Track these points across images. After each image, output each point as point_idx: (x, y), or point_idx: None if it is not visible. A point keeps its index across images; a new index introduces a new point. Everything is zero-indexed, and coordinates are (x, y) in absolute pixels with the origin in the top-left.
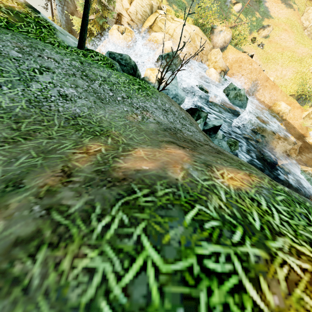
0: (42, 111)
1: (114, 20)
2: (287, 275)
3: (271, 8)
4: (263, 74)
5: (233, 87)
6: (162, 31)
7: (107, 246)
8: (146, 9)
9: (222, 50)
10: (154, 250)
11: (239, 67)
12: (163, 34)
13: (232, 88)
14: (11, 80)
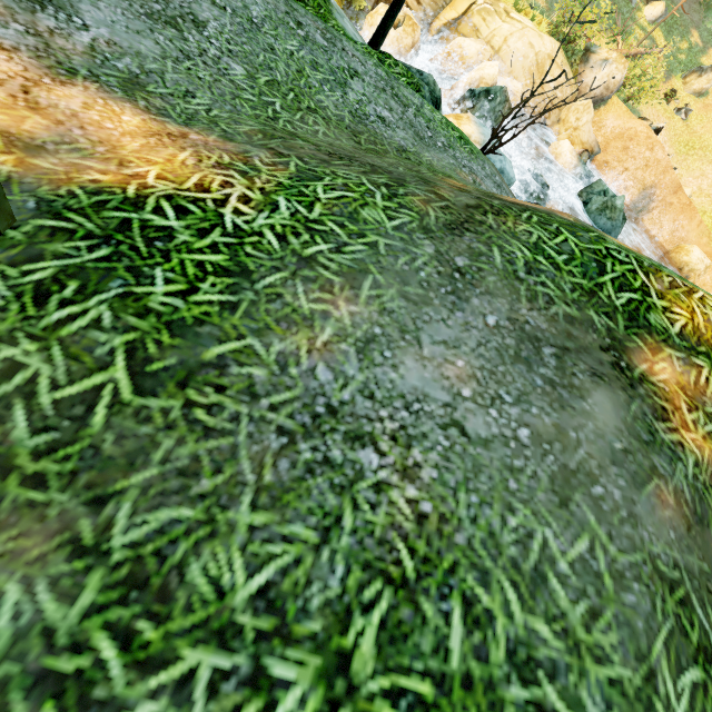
0: (370, 131)
1: None
2: (671, 282)
3: None
4: (672, 177)
5: (602, 190)
6: (477, 38)
7: (535, 225)
8: None
9: (596, 105)
10: (571, 236)
11: (623, 149)
12: (479, 45)
13: (599, 190)
14: (328, 79)
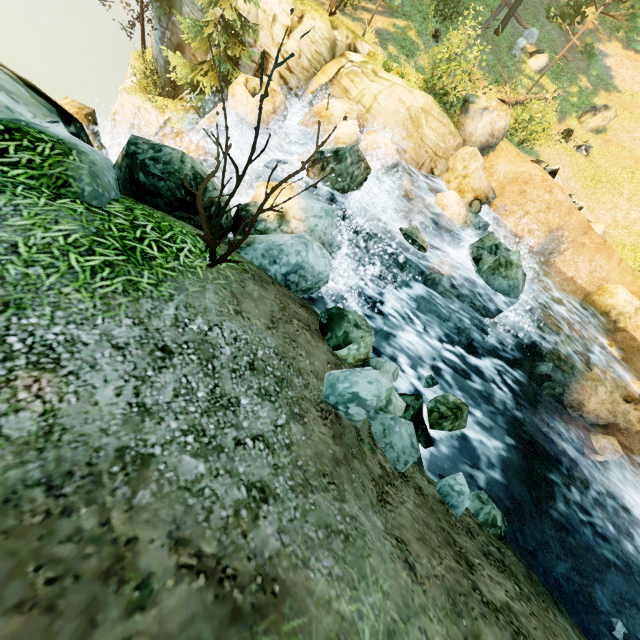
0: None
1: (253, 66)
2: None
3: (619, 69)
4: (579, 218)
5: (494, 244)
6: (347, 98)
7: None
8: (320, 49)
9: (484, 151)
10: None
11: (520, 193)
12: (346, 105)
13: (490, 245)
14: None
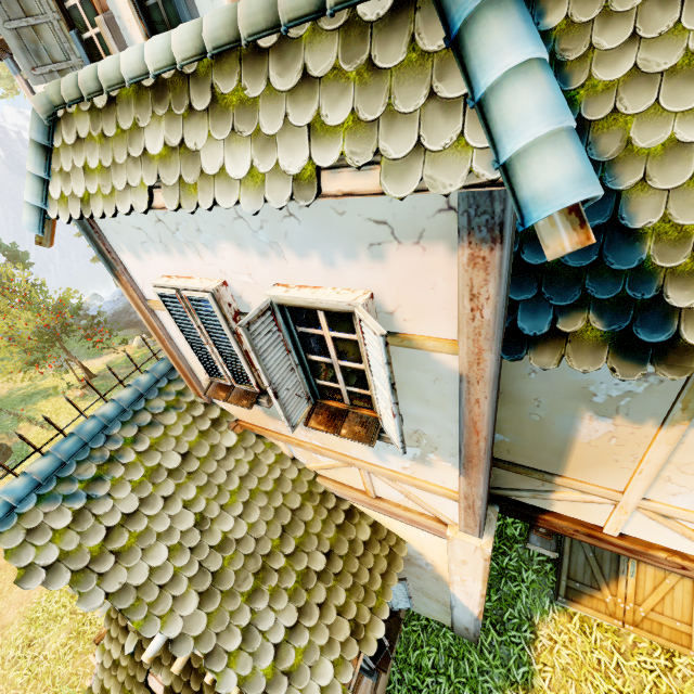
0: None
1: None
2: None
3: None
4: None
5: None
6: None
7: None
8: None
9: None
10: None
11: None
12: None
13: None
14: None
